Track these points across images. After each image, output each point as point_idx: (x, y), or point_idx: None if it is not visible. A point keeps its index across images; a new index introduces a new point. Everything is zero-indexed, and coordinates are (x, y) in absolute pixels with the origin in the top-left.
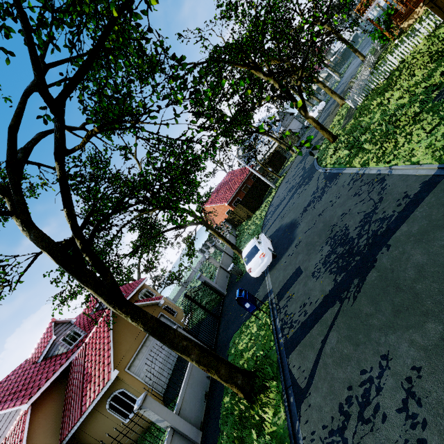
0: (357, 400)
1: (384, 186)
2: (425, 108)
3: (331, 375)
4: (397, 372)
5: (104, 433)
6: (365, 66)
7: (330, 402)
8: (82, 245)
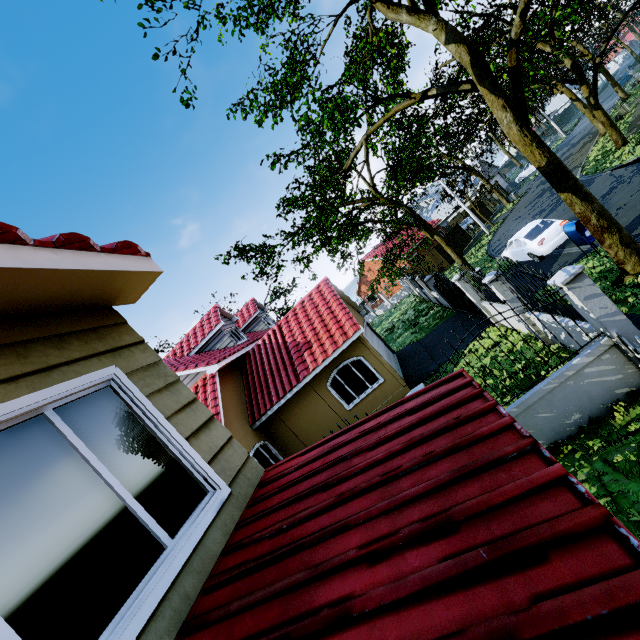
0: None
1: None
2: None
3: None
4: None
5: (309, 425)
6: None
7: None
8: (520, 34)
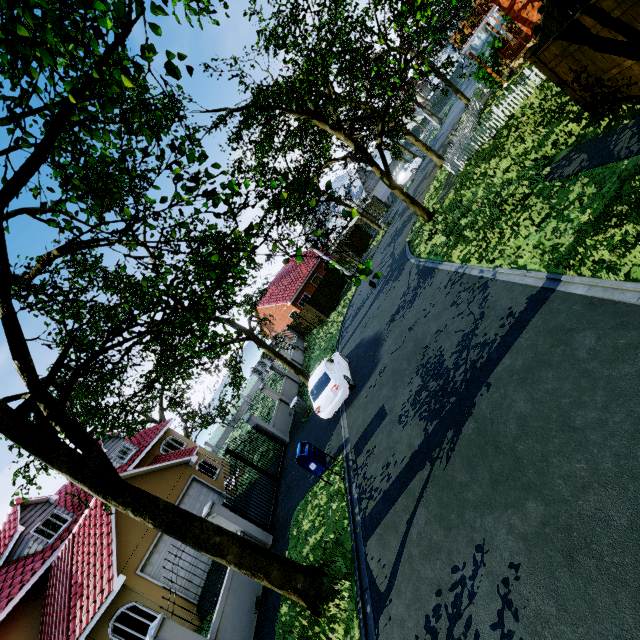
0: (447, 611)
1: (487, 297)
2: (535, 190)
3: (418, 573)
4: (493, 570)
5: None
6: (468, 116)
7: (415, 614)
8: (48, 410)
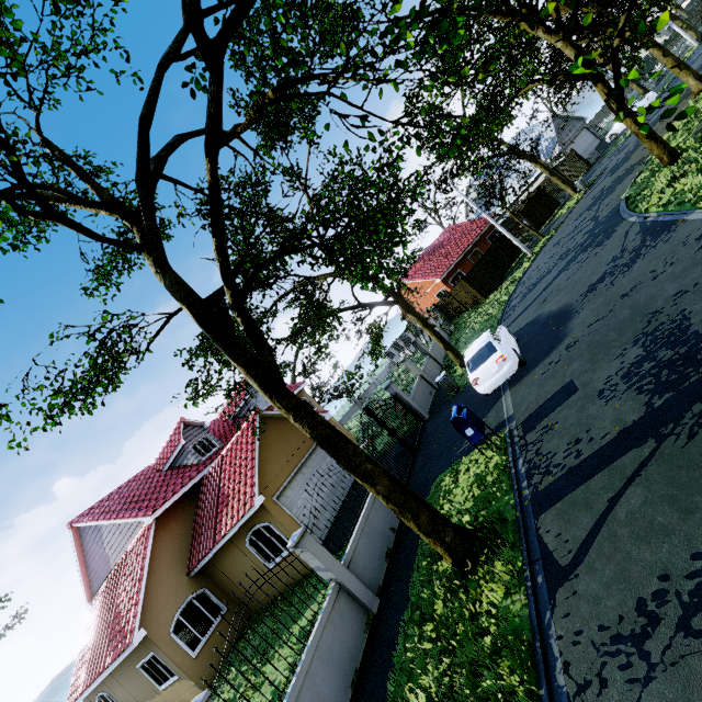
0: (679, 599)
1: None
2: None
3: (626, 554)
4: None
5: (241, 575)
6: None
7: (618, 594)
8: (233, 298)
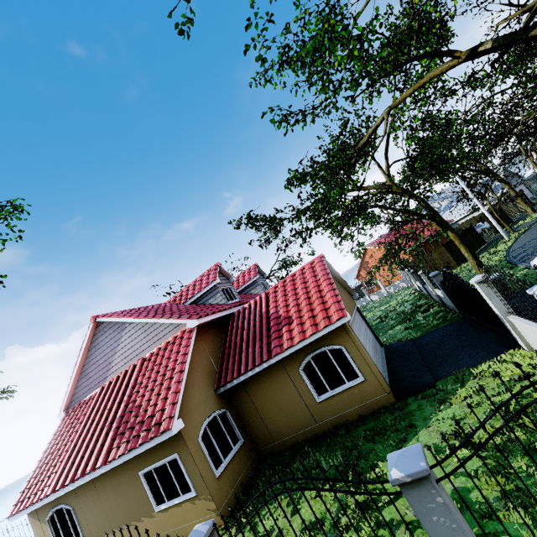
0: None
1: None
2: None
3: None
4: None
5: (273, 405)
6: None
7: None
8: None
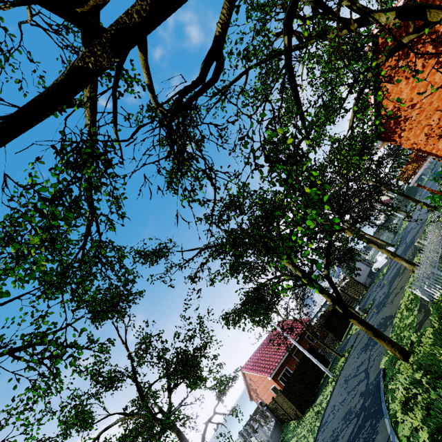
0: None
1: None
2: None
3: None
4: None
5: None
6: (432, 229)
7: None
8: None
